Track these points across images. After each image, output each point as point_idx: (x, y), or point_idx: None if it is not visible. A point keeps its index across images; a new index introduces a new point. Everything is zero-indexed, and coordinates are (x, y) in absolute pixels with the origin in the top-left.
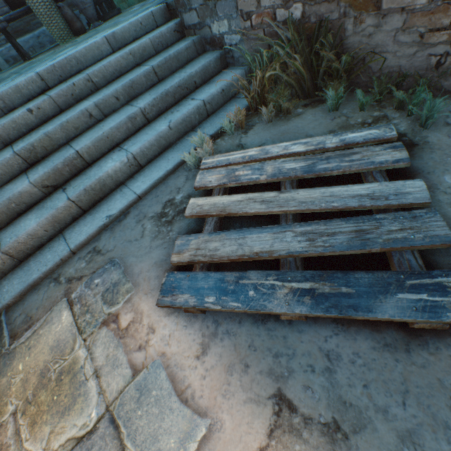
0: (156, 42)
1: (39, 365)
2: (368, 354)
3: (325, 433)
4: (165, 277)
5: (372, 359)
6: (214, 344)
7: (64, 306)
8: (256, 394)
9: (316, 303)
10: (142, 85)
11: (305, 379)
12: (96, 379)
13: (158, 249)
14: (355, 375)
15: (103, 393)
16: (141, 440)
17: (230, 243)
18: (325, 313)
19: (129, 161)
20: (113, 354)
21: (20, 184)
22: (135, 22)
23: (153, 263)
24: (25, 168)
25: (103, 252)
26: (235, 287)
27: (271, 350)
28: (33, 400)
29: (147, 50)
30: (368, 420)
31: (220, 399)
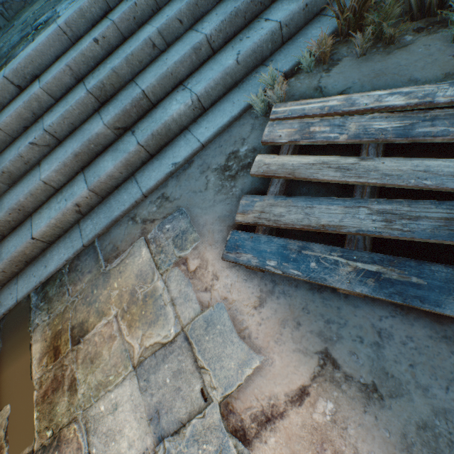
0: None
1: (128, 286)
2: (423, 340)
3: (363, 390)
4: (230, 235)
5: (425, 345)
6: (270, 300)
7: (142, 244)
8: (305, 348)
9: (380, 287)
10: (208, 1)
11: (352, 346)
12: (173, 306)
13: (221, 204)
14: (403, 354)
15: (178, 318)
16: (209, 357)
17: (296, 211)
18: (387, 298)
19: (193, 104)
20: (185, 291)
21: (96, 126)
22: None
23: (217, 217)
24: (97, 107)
25: (171, 200)
26: (297, 256)
27: (323, 316)
28: (128, 311)
29: None
30: (406, 391)
31: (272, 344)
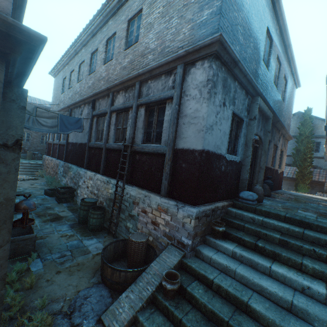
0: (36, 166)
1: None
2: None
3: None
4: None
5: None
6: None
7: None
8: None
9: None
10: (28, 169)
11: None
12: None
13: None
14: None
15: None
16: None
17: None
18: None
19: None
20: None
21: None
22: (36, 163)
23: None
24: None
25: None
26: None
27: None
28: None
29: (34, 166)
30: None
31: None
